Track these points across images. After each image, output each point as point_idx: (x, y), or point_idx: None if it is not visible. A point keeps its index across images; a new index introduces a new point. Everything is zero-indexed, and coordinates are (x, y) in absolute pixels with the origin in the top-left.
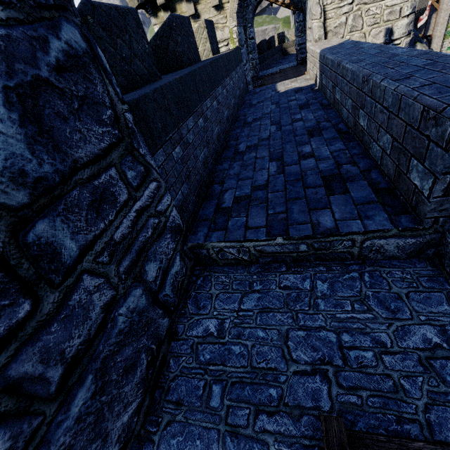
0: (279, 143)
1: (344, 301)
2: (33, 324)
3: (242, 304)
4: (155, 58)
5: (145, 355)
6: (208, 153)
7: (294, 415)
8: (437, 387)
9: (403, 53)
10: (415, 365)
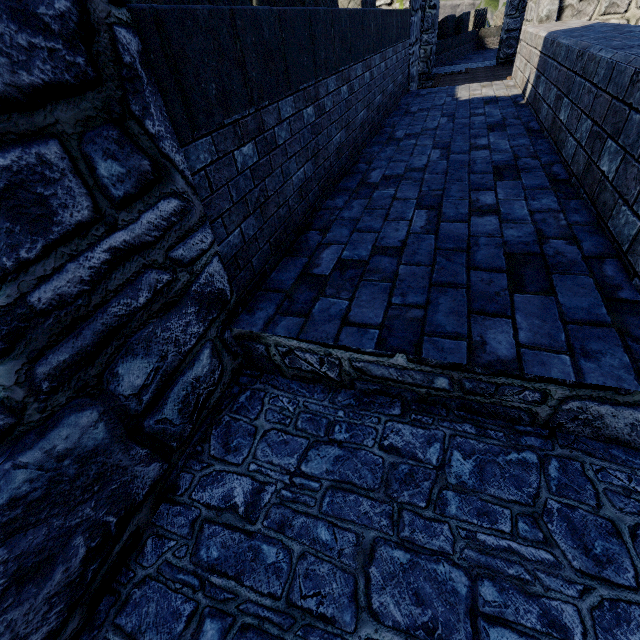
0: (440, 179)
1: (500, 508)
2: None
3: (305, 461)
4: None
5: (83, 538)
6: (313, 174)
7: None
8: None
9: None
10: None
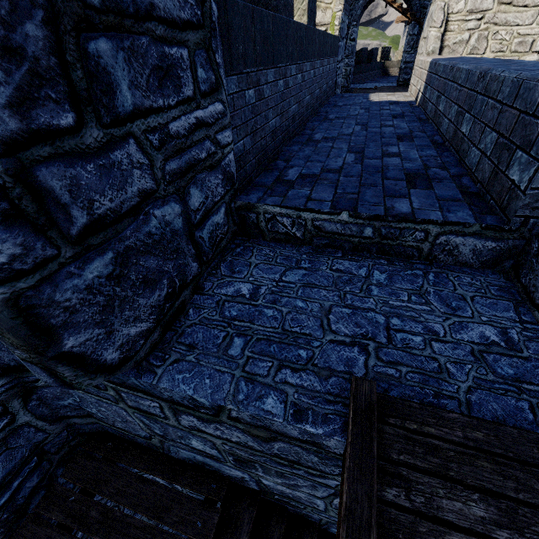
0: (362, 140)
1: (401, 292)
2: (71, 144)
3: (285, 276)
4: None
5: (167, 283)
6: (279, 126)
7: (322, 375)
8: (485, 376)
9: (531, 62)
10: (466, 355)
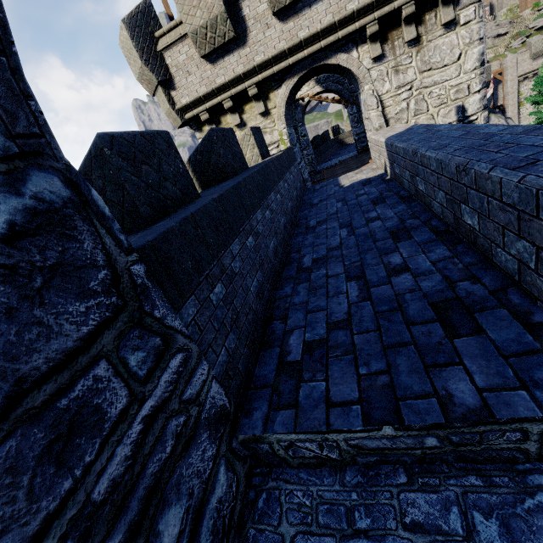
0: (355, 252)
1: None
2: None
3: None
4: (195, 173)
5: None
6: (263, 277)
7: None
8: None
9: (502, 131)
10: None
